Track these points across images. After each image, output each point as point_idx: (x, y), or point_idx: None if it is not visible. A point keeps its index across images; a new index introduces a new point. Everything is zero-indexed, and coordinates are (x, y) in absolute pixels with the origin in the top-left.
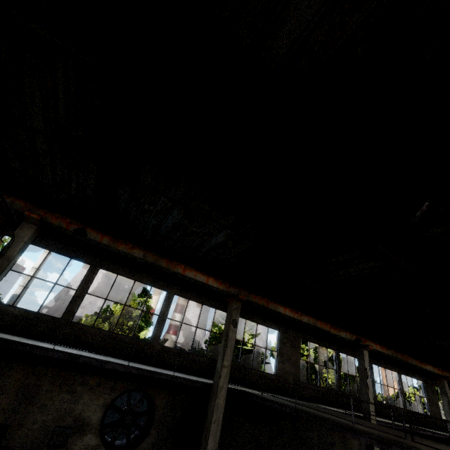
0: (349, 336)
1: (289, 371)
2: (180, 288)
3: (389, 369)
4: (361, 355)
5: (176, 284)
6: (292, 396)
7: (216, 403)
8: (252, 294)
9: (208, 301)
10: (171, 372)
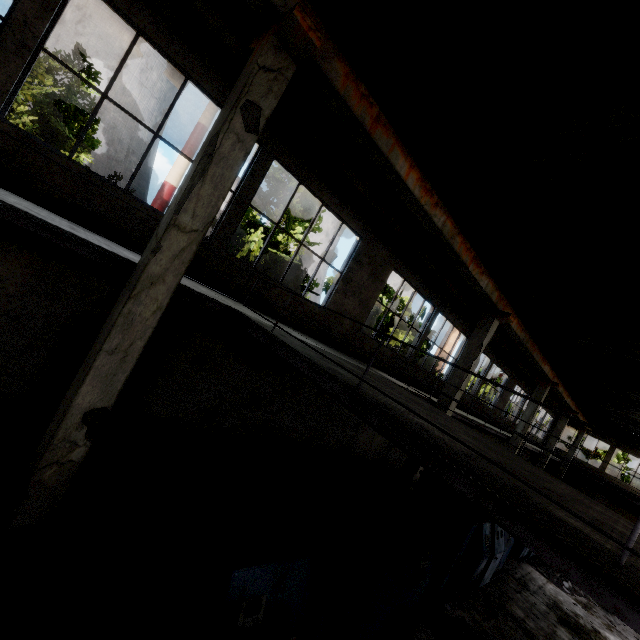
0: (490, 289)
1: (349, 311)
2: None
3: (485, 354)
4: (486, 325)
5: None
6: (337, 348)
7: (128, 313)
8: (343, 64)
9: (207, 76)
10: (21, 200)
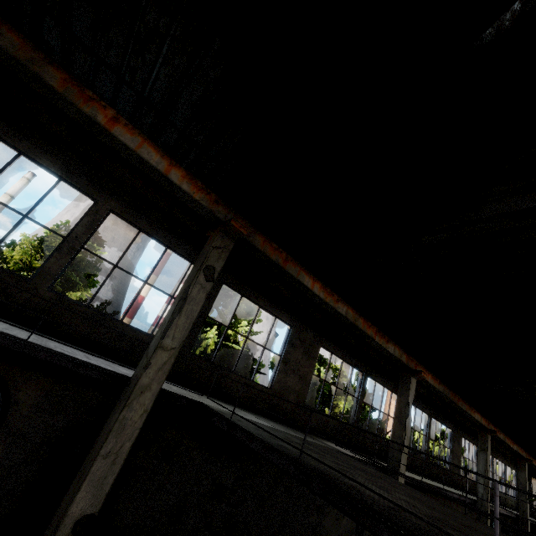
0: (398, 353)
1: (292, 387)
2: (126, 204)
3: (420, 409)
4: (406, 384)
5: (120, 194)
6: (287, 423)
7: (122, 418)
8: (261, 236)
9: (179, 245)
10: (53, 341)
